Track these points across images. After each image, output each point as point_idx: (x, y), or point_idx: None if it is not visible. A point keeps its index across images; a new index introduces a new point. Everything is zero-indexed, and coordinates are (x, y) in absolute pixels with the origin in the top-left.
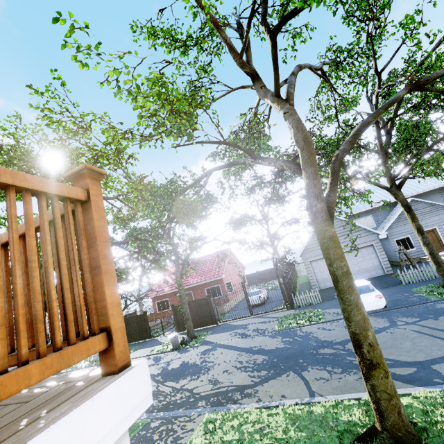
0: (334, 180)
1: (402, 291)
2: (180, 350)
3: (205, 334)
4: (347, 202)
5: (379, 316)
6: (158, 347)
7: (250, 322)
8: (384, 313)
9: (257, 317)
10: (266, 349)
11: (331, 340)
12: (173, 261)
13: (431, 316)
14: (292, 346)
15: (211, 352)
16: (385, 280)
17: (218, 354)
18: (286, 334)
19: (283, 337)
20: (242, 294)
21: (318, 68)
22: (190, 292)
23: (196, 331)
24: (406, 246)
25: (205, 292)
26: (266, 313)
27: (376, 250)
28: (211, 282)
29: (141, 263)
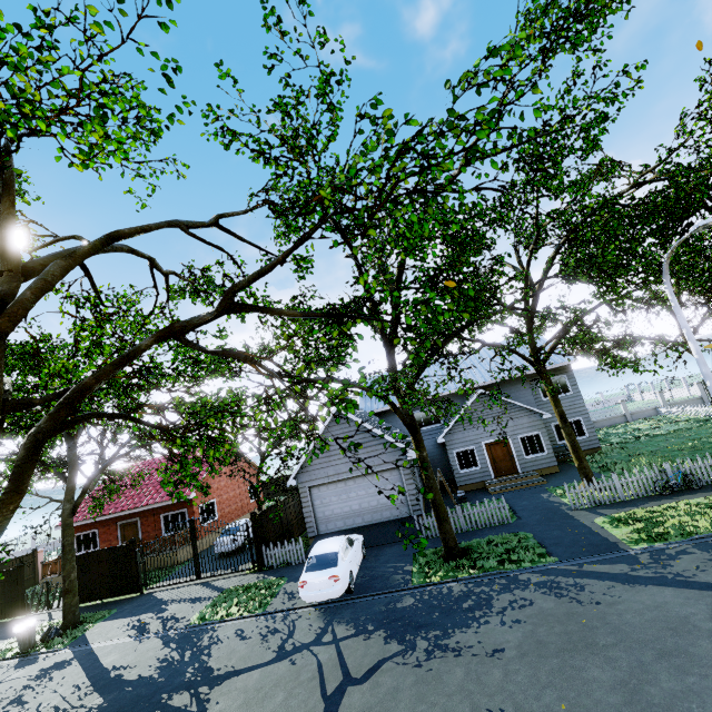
0: (12, 481)
1: (402, 556)
2: (25, 658)
3: (100, 617)
4: (219, 453)
5: (328, 612)
6: (3, 644)
7: (180, 597)
8: (337, 608)
9: (203, 583)
10: (122, 680)
11: (216, 668)
12: (64, 482)
13: (370, 628)
14: (159, 676)
15: (55, 671)
16: (403, 528)
17: (57, 680)
18: (187, 640)
19: (176, 647)
20: (188, 541)
21: (204, 225)
22: (136, 520)
23: (99, 606)
24: (468, 462)
25: (161, 521)
26: (222, 577)
27: (402, 475)
28: (174, 504)
29: (101, 447)
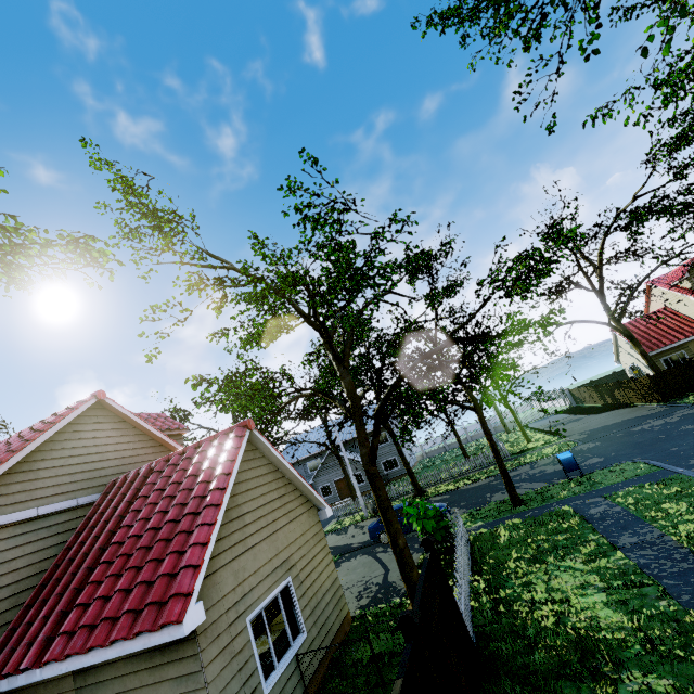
0: None
1: None
2: None
3: None
4: None
5: None
6: None
7: None
8: None
9: None
10: None
11: None
12: None
13: None
14: None
15: None
16: None
17: None
18: None
19: None
20: None
21: None
22: None
23: None
24: (327, 493)
25: None
26: None
27: None
28: None
29: None
